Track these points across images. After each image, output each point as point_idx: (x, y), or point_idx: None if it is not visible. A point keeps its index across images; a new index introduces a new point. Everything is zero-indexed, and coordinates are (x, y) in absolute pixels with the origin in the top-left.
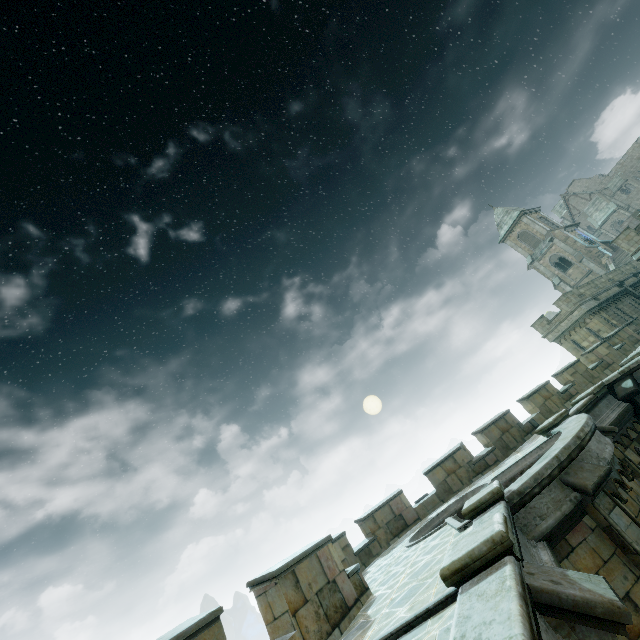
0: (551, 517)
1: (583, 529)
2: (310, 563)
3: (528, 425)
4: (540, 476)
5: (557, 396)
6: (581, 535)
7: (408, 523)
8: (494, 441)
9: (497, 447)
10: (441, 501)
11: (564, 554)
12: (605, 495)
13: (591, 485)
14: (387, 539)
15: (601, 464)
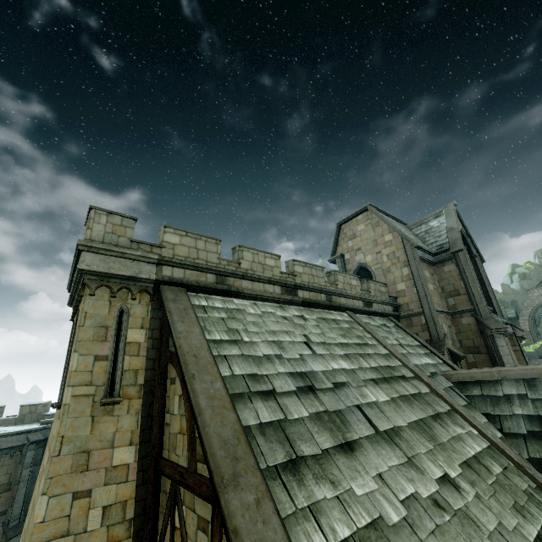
0: None
1: None
2: None
3: None
4: None
5: None
6: None
7: None
8: None
9: None
10: (15, 423)
11: None
12: None
13: None
14: None
15: None
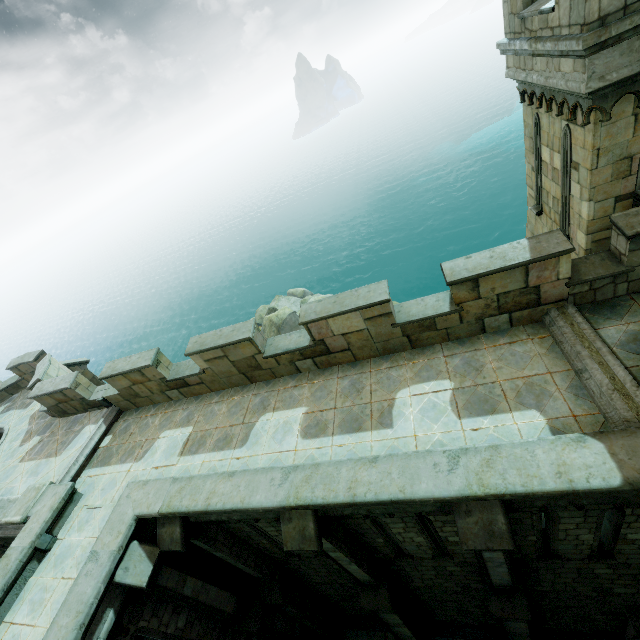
0: None
1: None
2: None
3: (96, 402)
4: None
5: (157, 383)
6: None
7: None
8: (48, 407)
9: (52, 410)
10: None
11: None
12: None
13: None
14: None
15: None
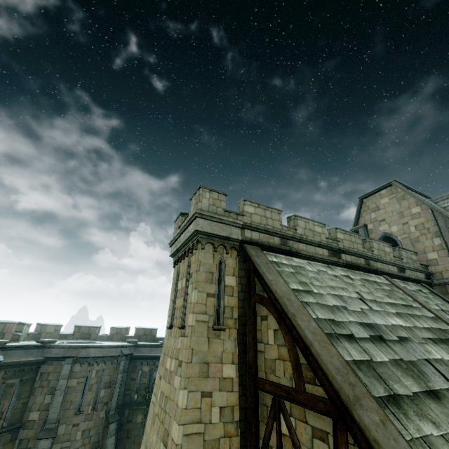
0: (52, 355)
1: (59, 363)
2: (0, 325)
3: (158, 338)
4: (60, 345)
5: None
6: (57, 364)
7: (90, 338)
8: (136, 334)
9: (135, 337)
10: (107, 340)
11: (48, 364)
12: (72, 360)
13: (65, 355)
14: (78, 337)
15: (85, 355)
